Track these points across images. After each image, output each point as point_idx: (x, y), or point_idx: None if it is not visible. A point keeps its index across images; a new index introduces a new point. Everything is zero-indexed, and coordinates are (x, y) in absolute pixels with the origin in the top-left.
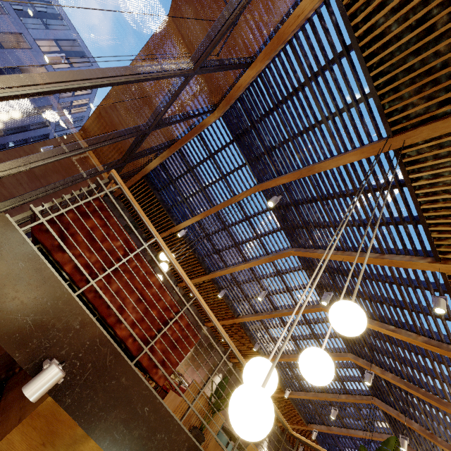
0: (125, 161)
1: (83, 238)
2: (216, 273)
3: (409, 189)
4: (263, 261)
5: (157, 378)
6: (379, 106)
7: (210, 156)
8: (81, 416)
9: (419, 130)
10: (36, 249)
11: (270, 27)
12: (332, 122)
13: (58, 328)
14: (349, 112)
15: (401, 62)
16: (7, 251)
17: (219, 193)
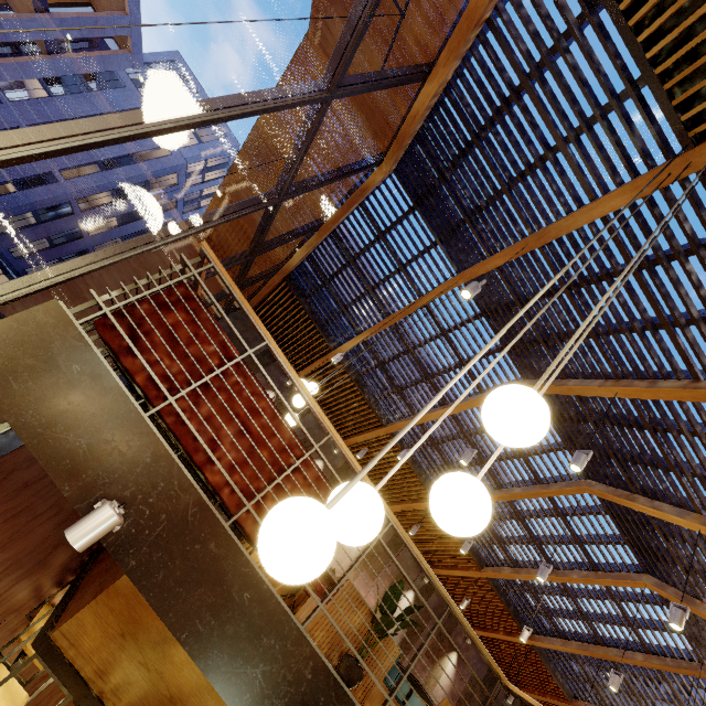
0: (252, 252)
1: (160, 337)
2: (398, 425)
3: None
4: (474, 404)
5: None
6: (660, 94)
7: (379, 236)
8: (150, 587)
9: None
10: (96, 349)
11: (456, 5)
12: (574, 144)
13: (121, 459)
14: (605, 119)
15: (699, 2)
16: (59, 350)
17: (396, 294)
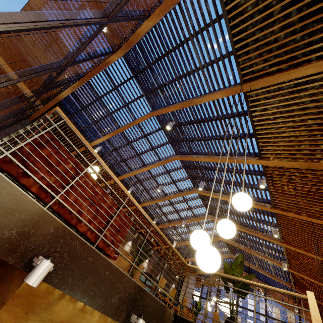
0: (42, 91)
1: (43, 165)
2: (124, 176)
3: (250, 117)
4: (157, 165)
5: (110, 252)
6: (237, 62)
7: (115, 88)
8: (66, 287)
9: (259, 81)
10: (6, 178)
11: None
12: (206, 70)
13: (38, 235)
14: (218, 64)
15: (252, 33)
16: None
17: (123, 117)
